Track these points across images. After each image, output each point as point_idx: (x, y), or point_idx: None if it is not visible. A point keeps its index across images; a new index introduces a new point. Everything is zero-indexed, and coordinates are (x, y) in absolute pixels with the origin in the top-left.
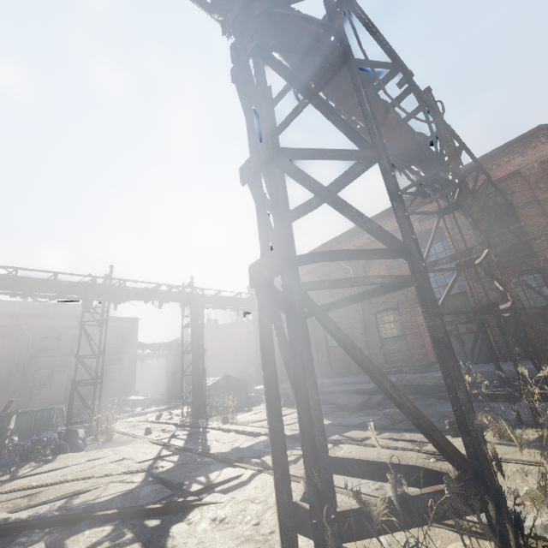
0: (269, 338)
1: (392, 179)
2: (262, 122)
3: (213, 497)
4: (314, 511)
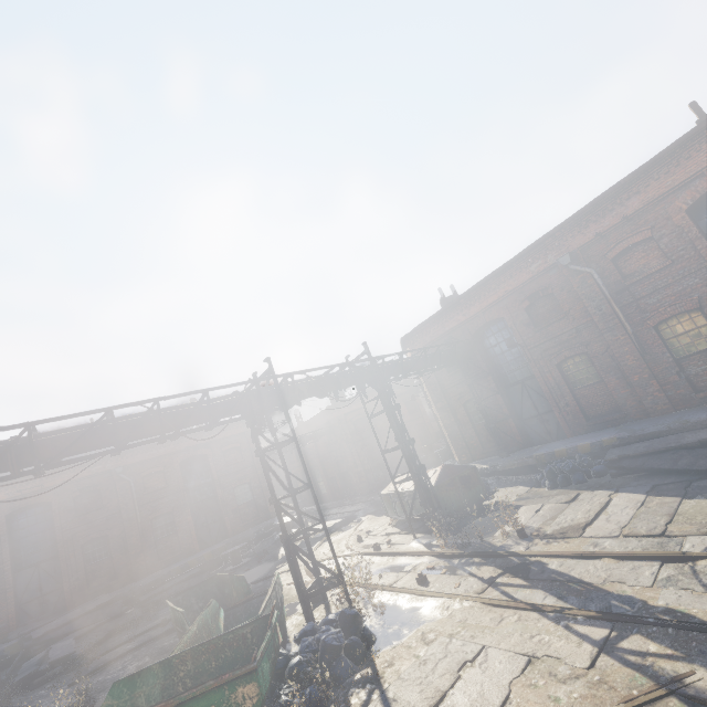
0: None
1: None
2: None
3: None
4: None
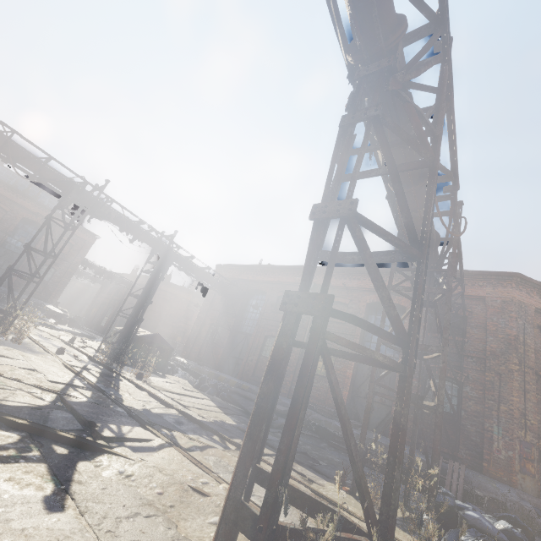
0: (280, 361)
1: (423, 282)
2: (353, 181)
3: (124, 451)
4: (264, 517)
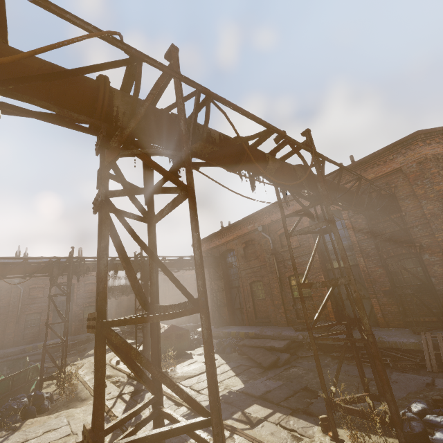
0: None
1: (208, 339)
2: (99, 284)
3: None
4: None
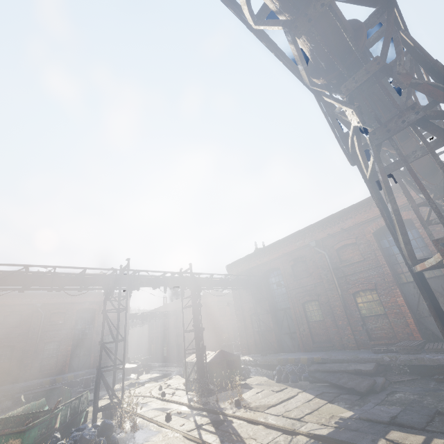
0: None
1: None
2: None
3: None
4: None
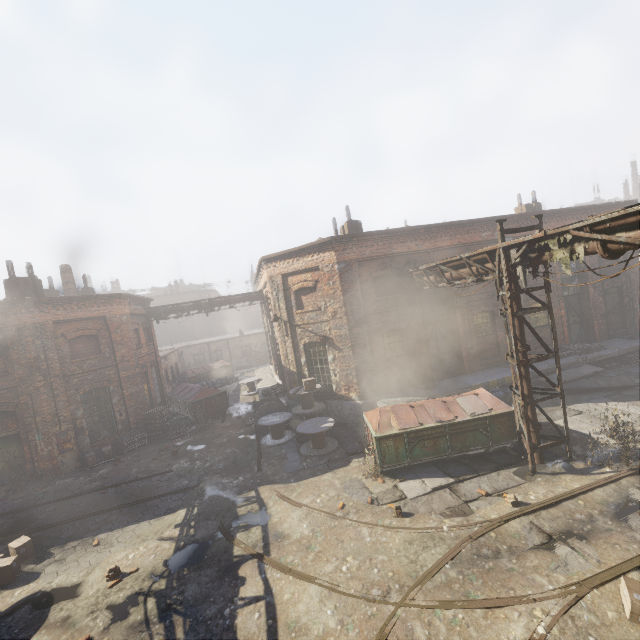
0: None
1: None
2: None
3: None
4: None
